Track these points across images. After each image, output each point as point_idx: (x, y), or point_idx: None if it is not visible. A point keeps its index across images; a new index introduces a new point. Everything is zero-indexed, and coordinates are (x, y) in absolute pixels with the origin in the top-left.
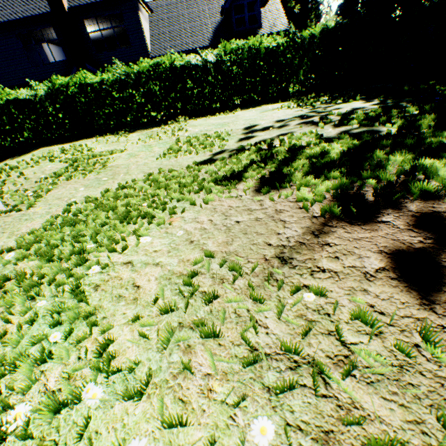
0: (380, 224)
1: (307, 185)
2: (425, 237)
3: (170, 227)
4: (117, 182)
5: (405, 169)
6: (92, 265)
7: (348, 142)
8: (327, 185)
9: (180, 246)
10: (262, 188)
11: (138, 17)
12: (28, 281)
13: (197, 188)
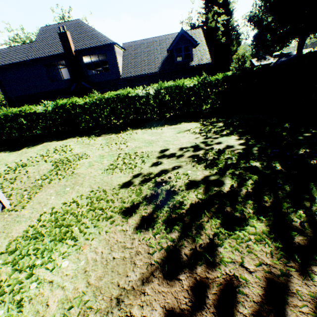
0: (177, 280)
1: (159, 233)
2: (190, 299)
3: (81, 253)
4: (74, 193)
5: (209, 235)
6: (34, 280)
7: (199, 192)
8: (168, 236)
9: (79, 273)
10: (136, 230)
11: (115, 55)
12: (1, 289)
13: (109, 214)
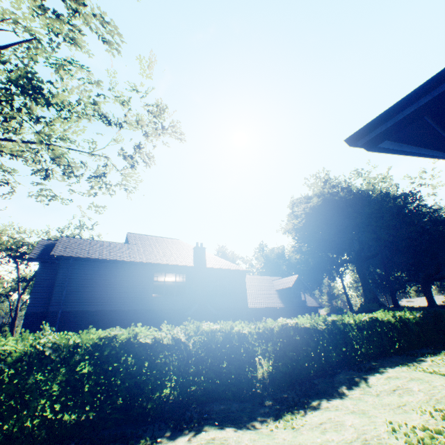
0: None
1: None
2: None
3: None
4: None
5: None
6: None
7: None
8: None
9: None
10: None
11: (245, 281)
12: None
13: None
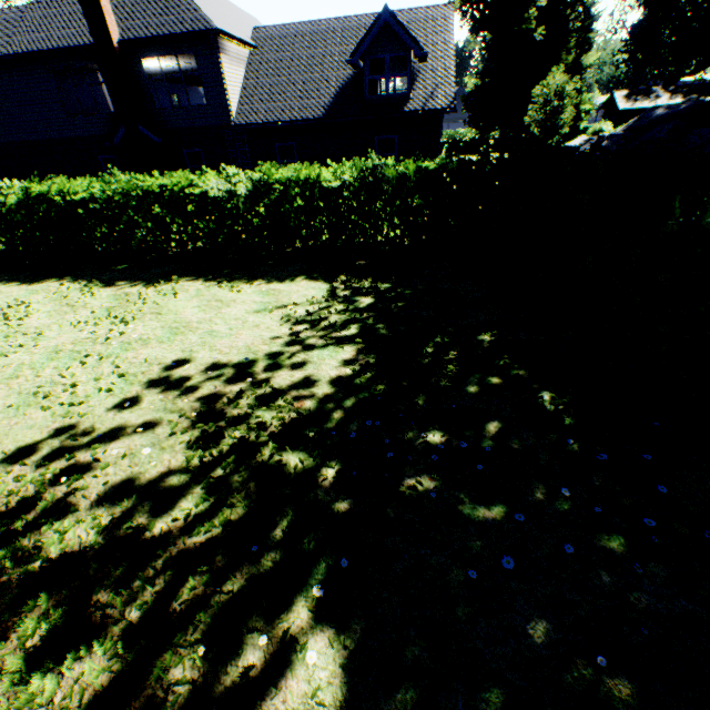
0: None
1: None
2: None
3: None
4: None
5: None
6: None
7: (99, 526)
8: None
9: None
10: None
11: (218, 64)
12: None
13: None
